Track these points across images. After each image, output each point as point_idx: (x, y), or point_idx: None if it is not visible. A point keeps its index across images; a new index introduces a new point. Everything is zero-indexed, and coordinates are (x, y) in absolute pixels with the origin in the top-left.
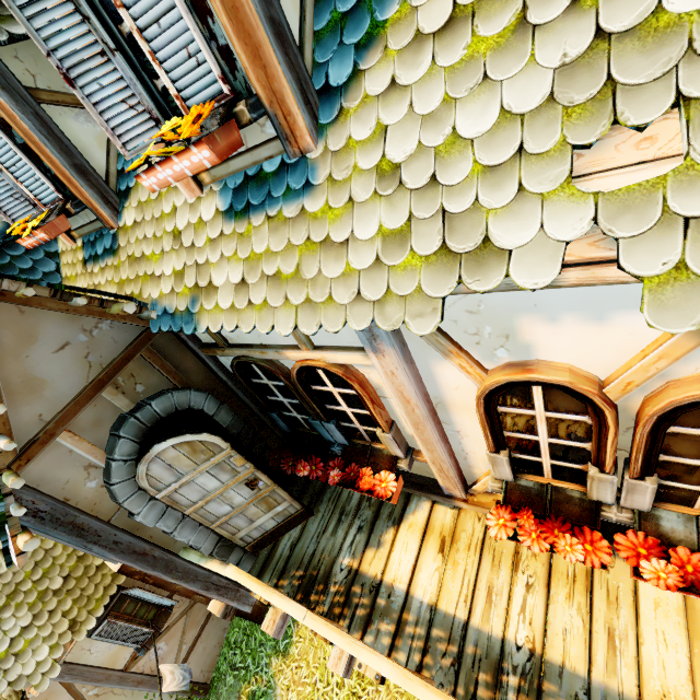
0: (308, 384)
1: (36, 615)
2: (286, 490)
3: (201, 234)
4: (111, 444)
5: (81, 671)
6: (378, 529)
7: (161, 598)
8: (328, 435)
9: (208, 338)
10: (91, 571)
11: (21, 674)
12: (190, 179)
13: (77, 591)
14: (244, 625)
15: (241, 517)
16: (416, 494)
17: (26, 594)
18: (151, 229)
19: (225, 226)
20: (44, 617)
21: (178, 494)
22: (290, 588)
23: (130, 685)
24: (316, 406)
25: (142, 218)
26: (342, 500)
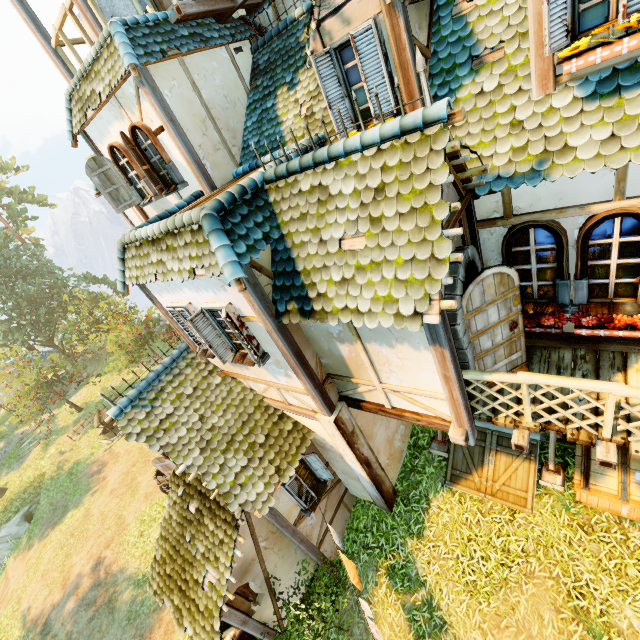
0: (589, 239)
1: (250, 459)
2: (524, 340)
3: (552, 117)
4: (451, 268)
5: (275, 513)
6: (605, 375)
7: (324, 470)
8: (566, 297)
9: (487, 214)
10: (284, 434)
11: (247, 499)
12: (551, 80)
13: (276, 446)
14: (372, 513)
15: (491, 357)
16: (632, 352)
17: (240, 443)
18: (477, 127)
19: (587, 106)
20: (256, 461)
21: (473, 320)
22: (532, 414)
23: (297, 540)
24: (580, 262)
25: (464, 122)
26: (554, 361)
